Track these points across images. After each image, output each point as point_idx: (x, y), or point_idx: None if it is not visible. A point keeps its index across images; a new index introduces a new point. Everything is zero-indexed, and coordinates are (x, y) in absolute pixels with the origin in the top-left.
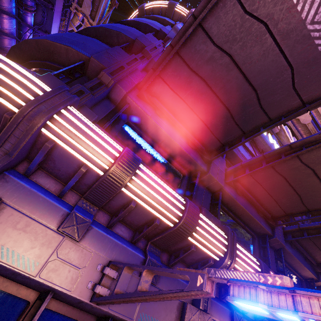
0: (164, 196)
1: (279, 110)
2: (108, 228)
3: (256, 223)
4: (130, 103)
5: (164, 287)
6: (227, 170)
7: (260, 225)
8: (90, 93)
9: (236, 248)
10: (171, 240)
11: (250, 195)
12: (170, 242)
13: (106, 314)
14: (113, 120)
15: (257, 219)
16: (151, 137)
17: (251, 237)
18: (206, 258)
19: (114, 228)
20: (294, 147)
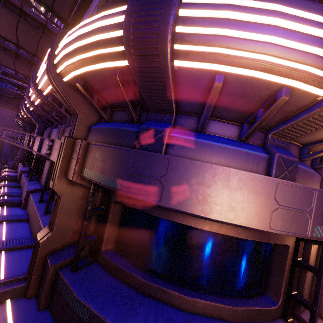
0: None
1: None
2: None
3: None
4: None
5: None
6: None
7: None
8: None
9: None
10: None
11: None
12: None
13: None
14: None
15: None
16: None
17: None
18: None
19: None
20: None
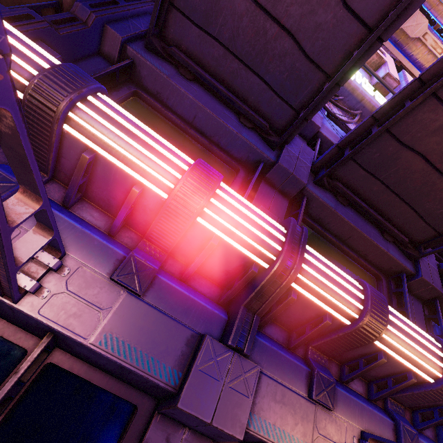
0: (144, 144)
1: (382, 1)
2: (65, 208)
3: (379, 252)
4: (133, 58)
5: (163, 304)
6: (316, 162)
7: (388, 256)
8: (45, 21)
9: (308, 252)
10: (171, 227)
11: (363, 203)
12: (171, 231)
13: (39, 325)
14: (101, 76)
15: (379, 244)
16: (176, 113)
17: (374, 279)
18: (247, 265)
19: (78, 210)
20: (428, 79)
